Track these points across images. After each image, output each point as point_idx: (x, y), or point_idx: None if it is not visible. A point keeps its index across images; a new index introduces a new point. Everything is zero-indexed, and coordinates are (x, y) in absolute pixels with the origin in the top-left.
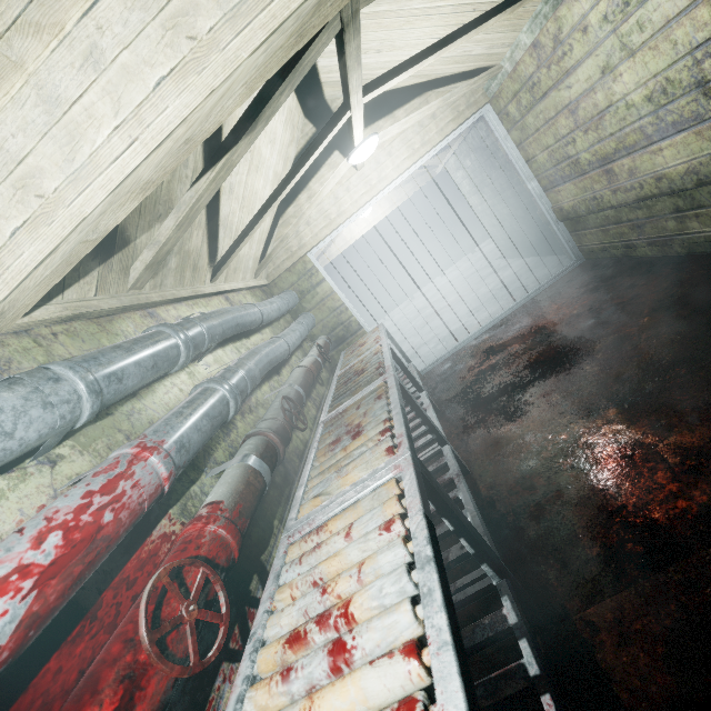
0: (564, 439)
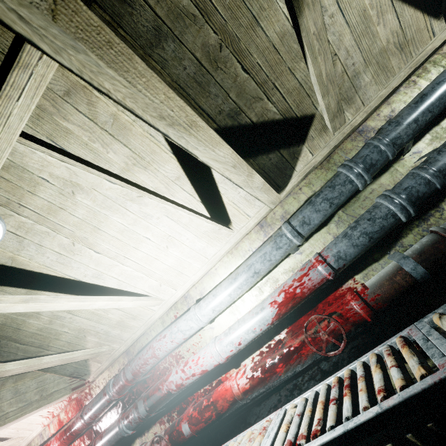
0: None
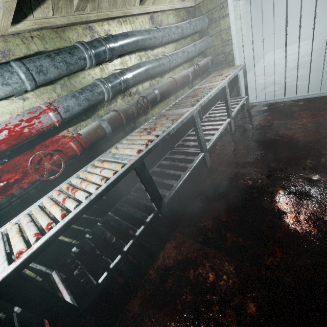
0: (248, 184)
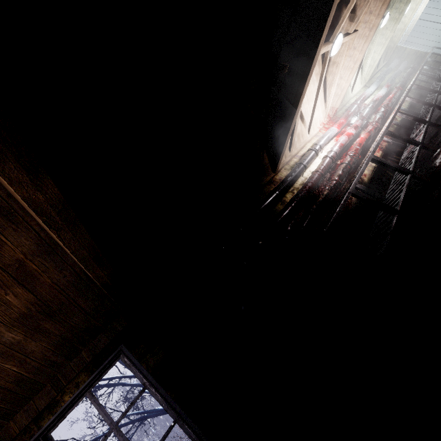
0: None
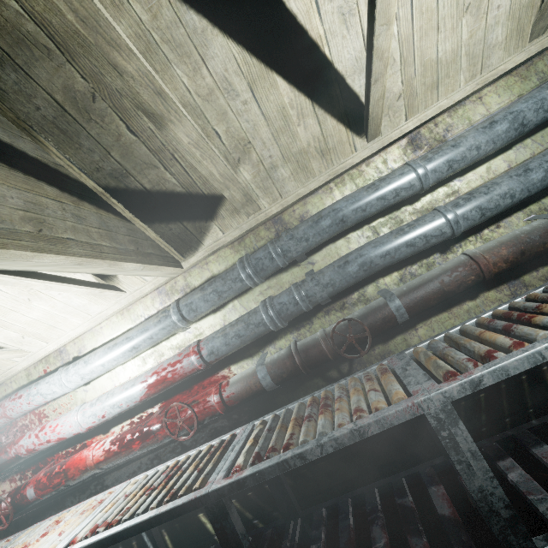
0: None
